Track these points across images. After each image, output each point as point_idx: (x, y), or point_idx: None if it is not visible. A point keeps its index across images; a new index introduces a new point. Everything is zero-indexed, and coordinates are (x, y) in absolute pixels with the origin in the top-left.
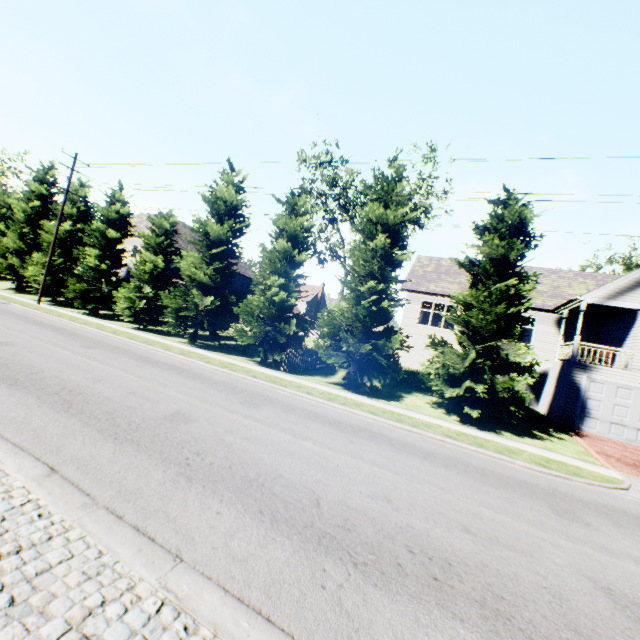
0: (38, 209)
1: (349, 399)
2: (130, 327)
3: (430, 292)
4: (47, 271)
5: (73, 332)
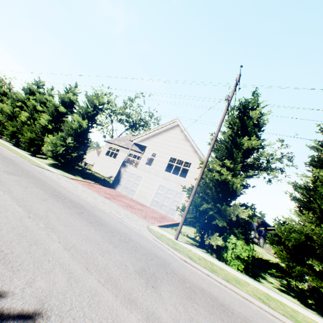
0: None
1: (7, 146)
2: None
3: (113, 143)
4: None
5: None
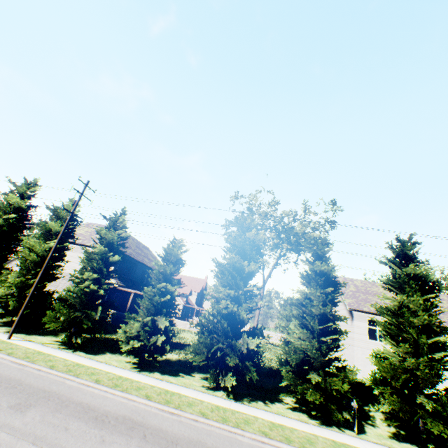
0: (11, 221)
1: None
2: (131, 365)
3: (374, 312)
4: (30, 297)
5: (154, 428)
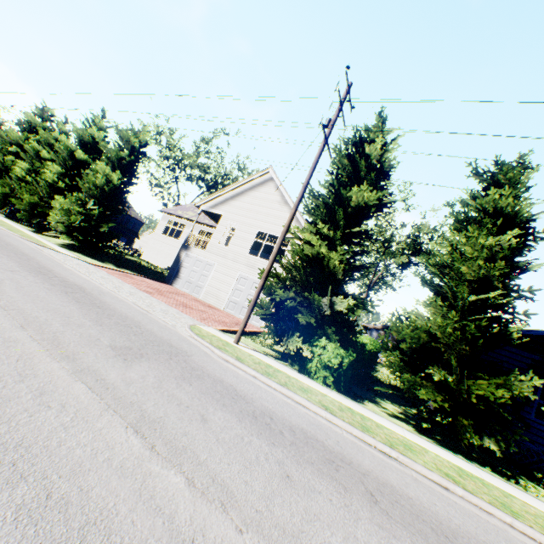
0: None
1: None
2: None
3: (174, 214)
4: None
5: None
